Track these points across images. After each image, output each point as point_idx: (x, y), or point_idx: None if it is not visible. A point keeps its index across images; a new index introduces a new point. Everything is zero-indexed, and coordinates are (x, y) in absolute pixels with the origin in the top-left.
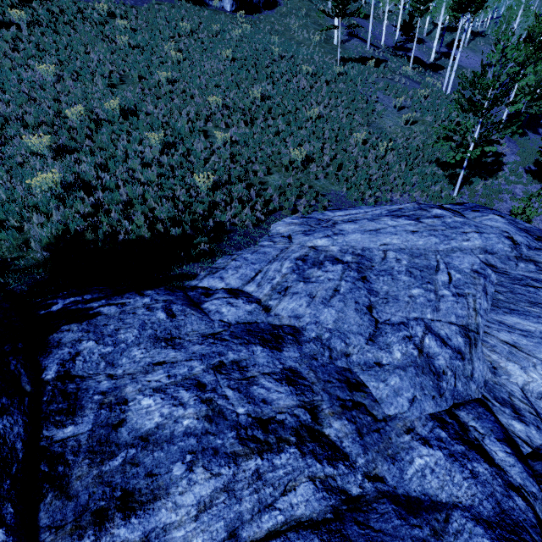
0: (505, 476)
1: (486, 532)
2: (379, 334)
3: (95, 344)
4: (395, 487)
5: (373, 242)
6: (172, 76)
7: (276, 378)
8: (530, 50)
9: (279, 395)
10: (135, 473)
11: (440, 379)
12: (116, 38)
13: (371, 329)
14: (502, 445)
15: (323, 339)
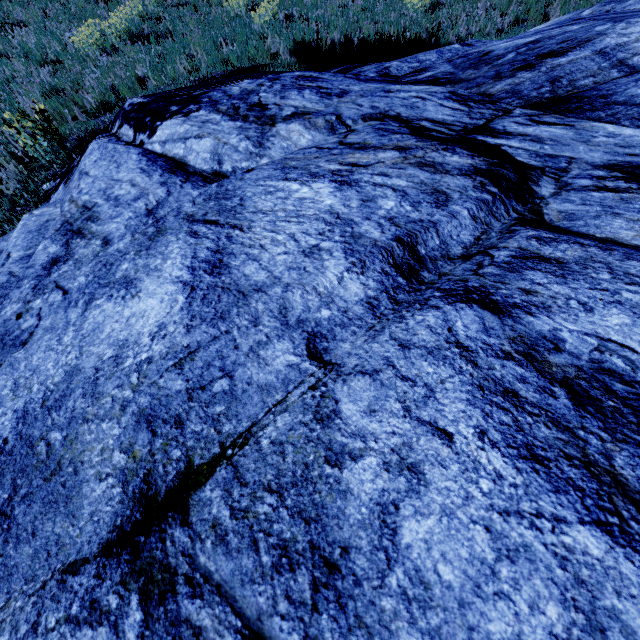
0: None
1: None
2: None
3: (399, 63)
4: None
5: None
6: None
7: None
8: None
9: None
10: (542, 49)
11: None
12: None
13: None
14: None
15: None
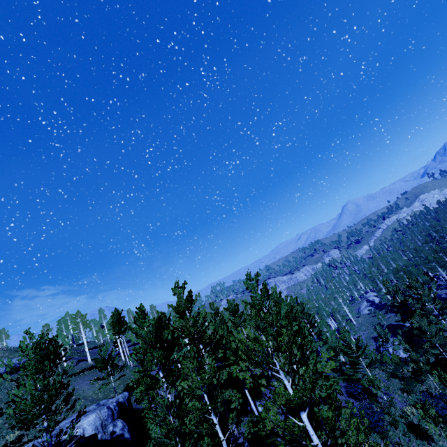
0: None
1: None
2: None
3: None
4: None
5: None
6: None
7: None
8: None
9: None
10: None
11: None
12: None
13: None
14: None
15: None
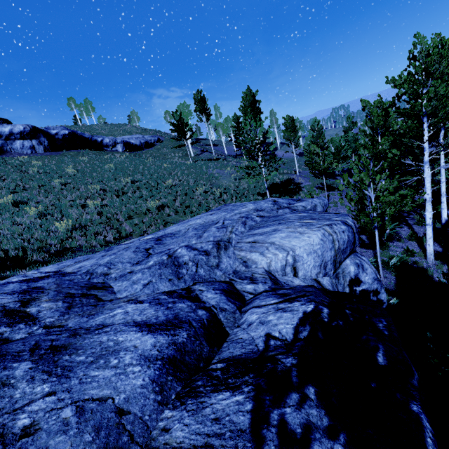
0: (203, 304)
1: (140, 329)
2: (146, 259)
3: None
4: (71, 327)
5: (183, 226)
6: (66, 182)
7: (11, 293)
8: (290, 133)
9: (2, 300)
10: None
11: (180, 268)
12: (29, 170)
13: (141, 259)
14: (215, 291)
15: (90, 270)
